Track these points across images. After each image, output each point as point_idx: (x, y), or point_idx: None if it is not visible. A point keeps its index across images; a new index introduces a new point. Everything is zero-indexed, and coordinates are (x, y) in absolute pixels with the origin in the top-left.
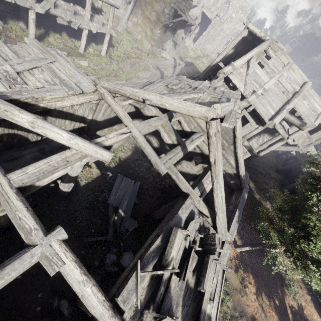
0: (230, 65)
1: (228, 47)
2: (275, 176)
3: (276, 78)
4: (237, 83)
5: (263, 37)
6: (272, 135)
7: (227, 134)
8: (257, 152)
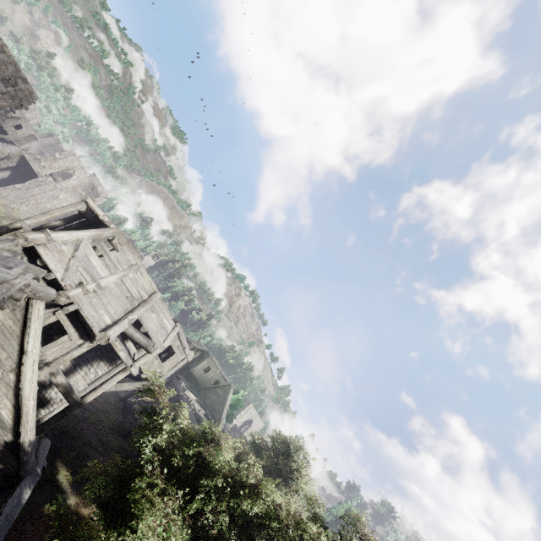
0: (44, 233)
1: (52, 214)
2: (116, 446)
3: (118, 276)
4: (53, 262)
5: (107, 222)
6: (112, 364)
7: (5, 346)
8: (81, 396)
